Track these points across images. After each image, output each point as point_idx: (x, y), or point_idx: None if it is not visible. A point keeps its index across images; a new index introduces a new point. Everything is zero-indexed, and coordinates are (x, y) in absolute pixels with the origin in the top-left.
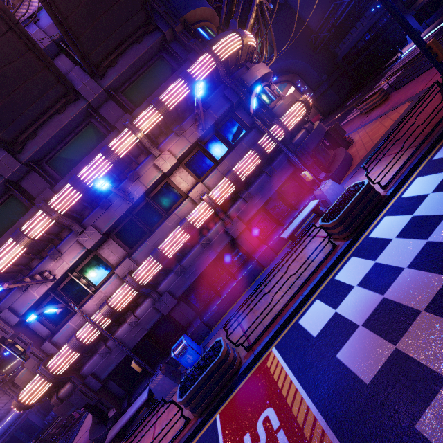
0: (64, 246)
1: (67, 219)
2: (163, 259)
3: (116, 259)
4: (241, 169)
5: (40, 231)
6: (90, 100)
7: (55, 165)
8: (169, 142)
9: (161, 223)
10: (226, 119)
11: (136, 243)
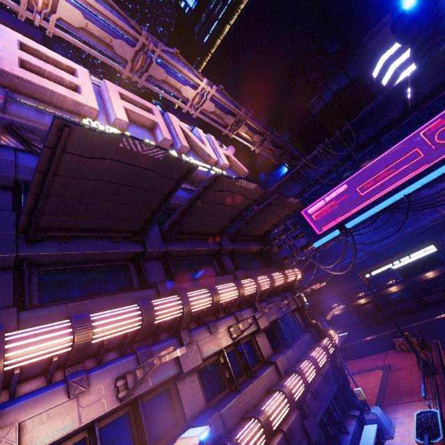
0: (158, 352)
1: (189, 320)
2: (271, 431)
3: (193, 408)
4: (318, 359)
5: (164, 316)
6: (225, 247)
7: (173, 267)
8: (263, 306)
9: (245, 381)
10: (289, 314)
11: (211, 396)
